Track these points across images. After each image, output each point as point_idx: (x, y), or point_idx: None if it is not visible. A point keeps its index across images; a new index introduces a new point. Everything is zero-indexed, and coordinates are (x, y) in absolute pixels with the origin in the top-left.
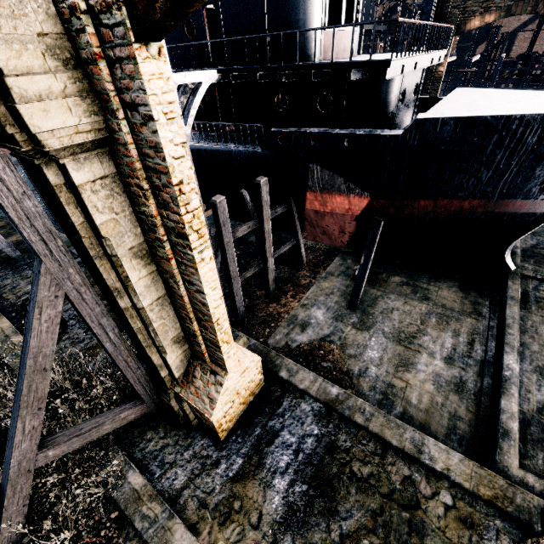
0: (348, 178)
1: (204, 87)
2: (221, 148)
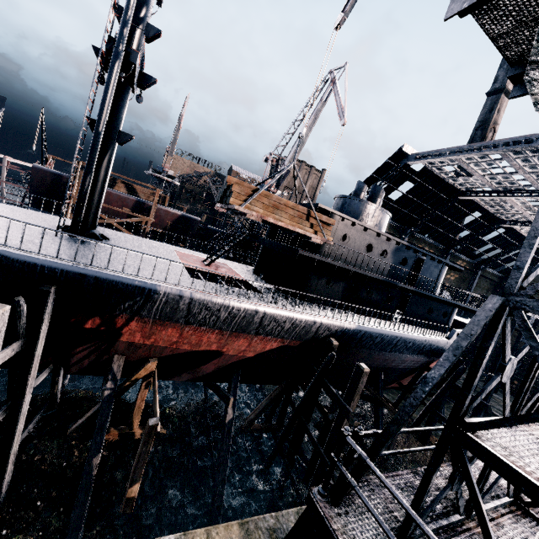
0: None
1: None
2: (435, 339)
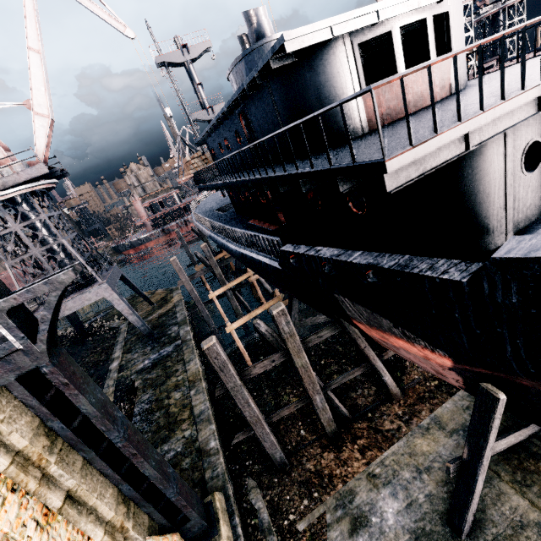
0: (396, 322)
1: (55, 295)
2: (255, 258)
